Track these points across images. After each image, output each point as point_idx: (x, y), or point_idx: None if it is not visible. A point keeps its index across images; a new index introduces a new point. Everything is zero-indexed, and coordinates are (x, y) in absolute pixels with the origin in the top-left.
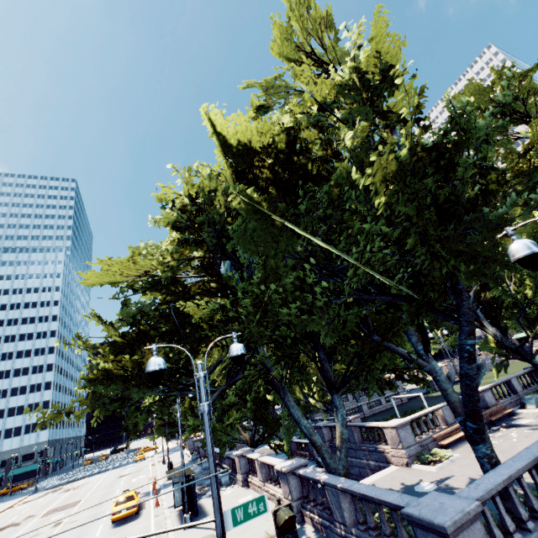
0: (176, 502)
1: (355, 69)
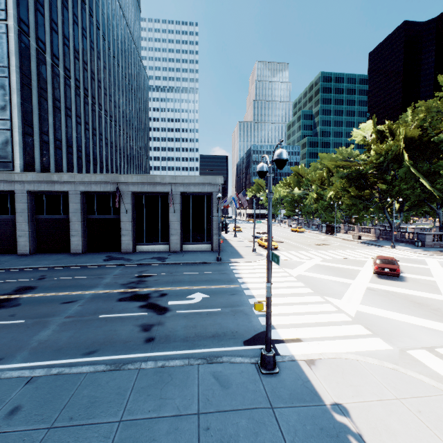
0: (322, 232)
1: None
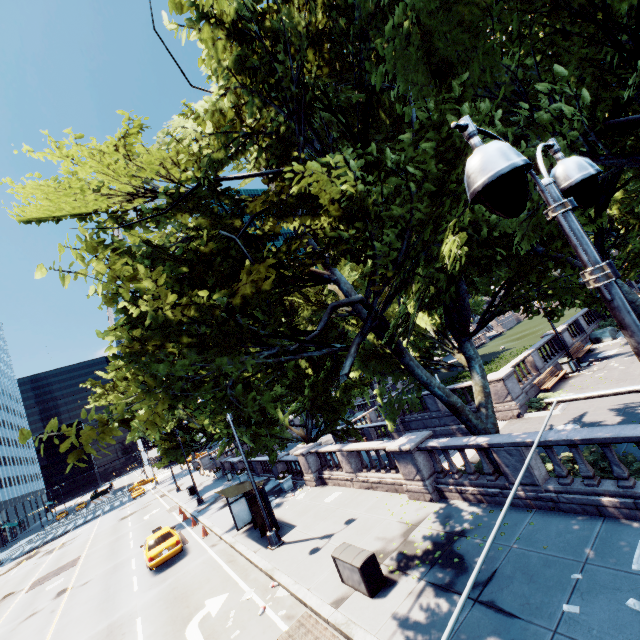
0: (239, 523)
1: None
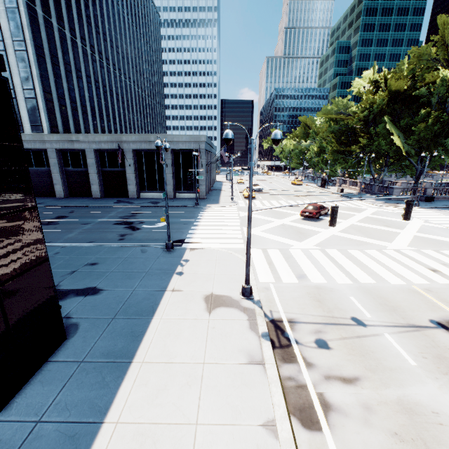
0: (317, 185)
1: None
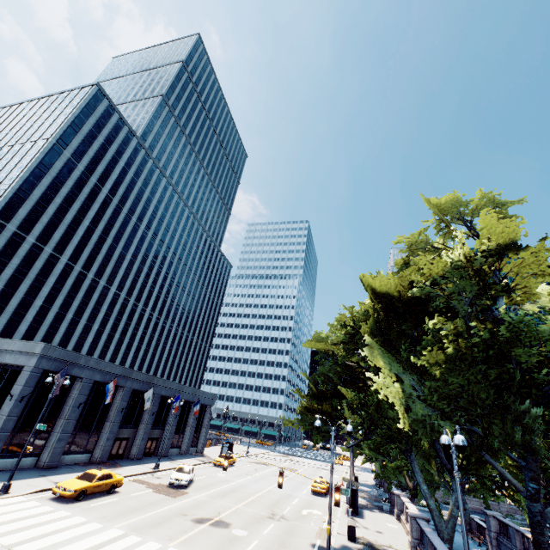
0: (348, 500)
1: (462, 254)
